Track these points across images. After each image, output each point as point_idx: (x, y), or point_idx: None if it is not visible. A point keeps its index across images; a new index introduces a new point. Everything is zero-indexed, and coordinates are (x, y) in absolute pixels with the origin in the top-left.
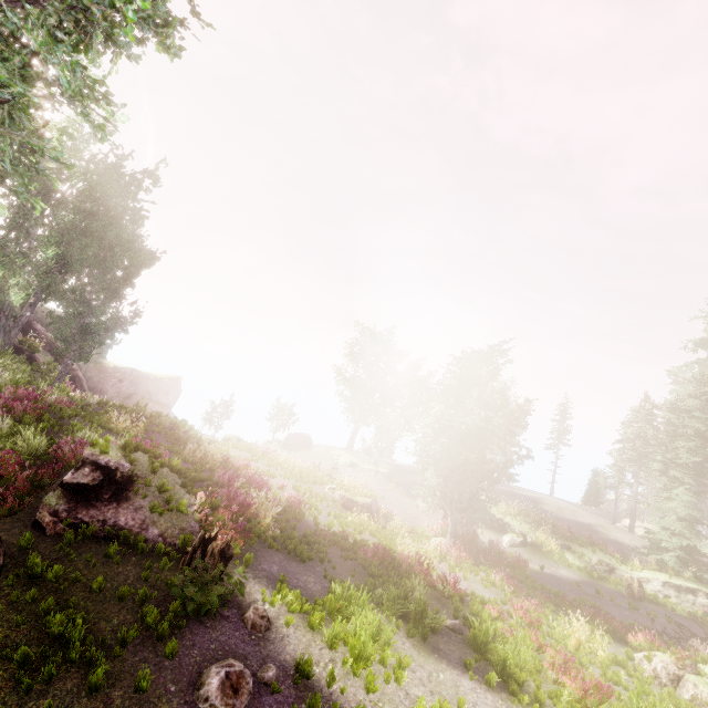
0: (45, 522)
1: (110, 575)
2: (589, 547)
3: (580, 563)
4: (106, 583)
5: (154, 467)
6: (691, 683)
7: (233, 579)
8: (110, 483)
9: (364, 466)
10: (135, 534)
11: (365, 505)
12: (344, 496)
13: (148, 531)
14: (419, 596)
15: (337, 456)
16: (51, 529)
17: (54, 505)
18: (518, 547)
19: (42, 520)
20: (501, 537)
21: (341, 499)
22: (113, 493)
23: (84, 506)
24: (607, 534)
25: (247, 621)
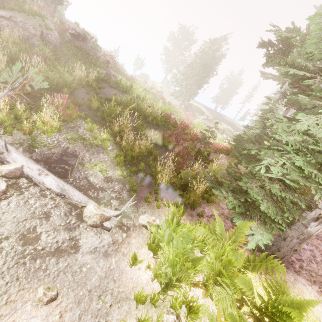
0: (67, 40)
1: (83, 55)
2: (227, 124)
3: (221, 127)
4: (83, 55)
5: (91, 37)
6: (218, 134)
7: (110, 70)
8: (80, 36)
9: (165, 88)
10: (87, 51)
11: (157, 91)
12: (151, 86)
13: (90, 52)
14: (157, 97)
15: (157, 83)
16: (69, 42)
17: (68, 37)
18: (204, 119)
19: (66, 39)
20: (201, 116)
21: (150, 87)
22: (81, 40)
23: (75, 40)
24: (238, 127)
25: (112, 74)
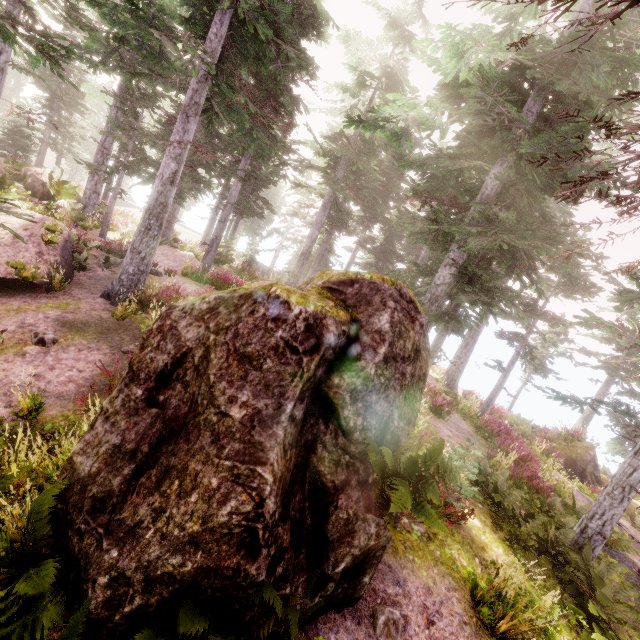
0: None
1: None
2: None
3: None
4: None
5: None
6: None
7: None
8: None
9: None
10: None
11: None
12: None
13: None
14: None
15: None
16: None
17: None
18: None
19: None
20: None
21: None
22: None
23: None
24: None
25: None
